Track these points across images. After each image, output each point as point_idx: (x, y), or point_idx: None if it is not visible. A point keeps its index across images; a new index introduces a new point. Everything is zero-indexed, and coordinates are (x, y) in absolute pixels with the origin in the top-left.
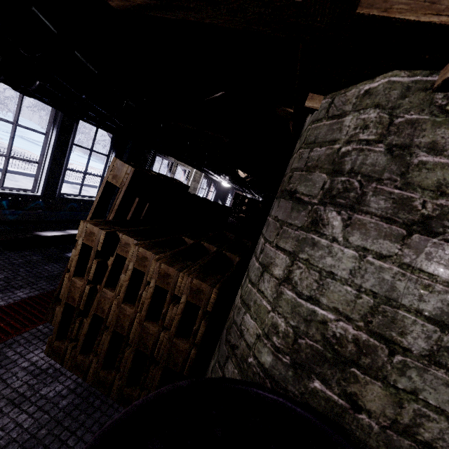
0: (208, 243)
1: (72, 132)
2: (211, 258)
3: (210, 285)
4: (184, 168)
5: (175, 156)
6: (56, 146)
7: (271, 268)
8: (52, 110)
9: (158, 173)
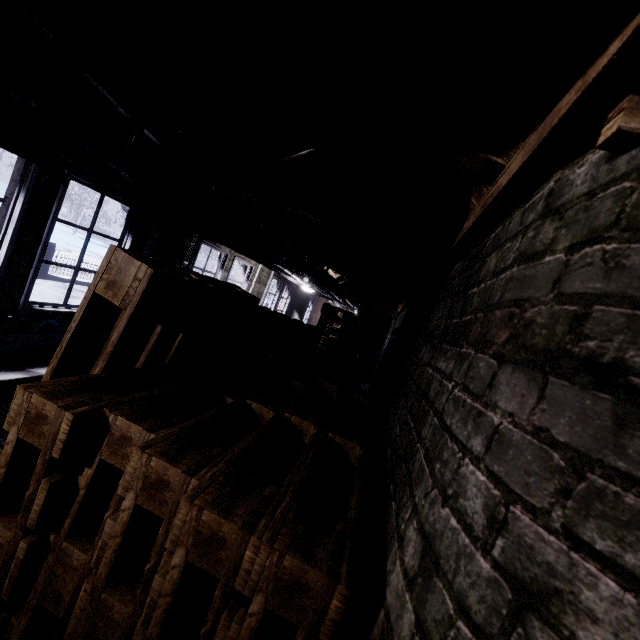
0: (299, 417)
1: (56, 200)
2: (312, 462)
3: (327, 574)
4: (245, 262)
5: (233, 245)
6: (23, 221)
7: (563, 614)
8: (20, 160)
9: (204, 276)
